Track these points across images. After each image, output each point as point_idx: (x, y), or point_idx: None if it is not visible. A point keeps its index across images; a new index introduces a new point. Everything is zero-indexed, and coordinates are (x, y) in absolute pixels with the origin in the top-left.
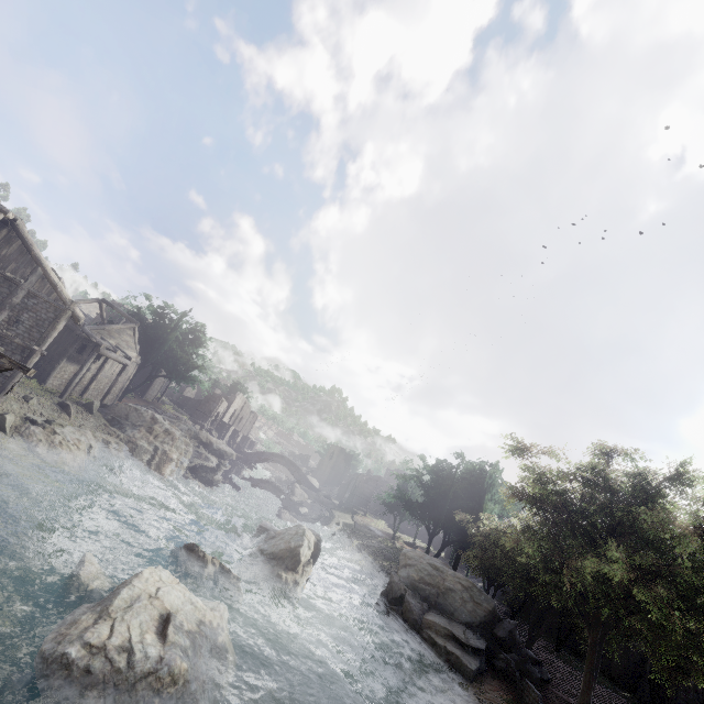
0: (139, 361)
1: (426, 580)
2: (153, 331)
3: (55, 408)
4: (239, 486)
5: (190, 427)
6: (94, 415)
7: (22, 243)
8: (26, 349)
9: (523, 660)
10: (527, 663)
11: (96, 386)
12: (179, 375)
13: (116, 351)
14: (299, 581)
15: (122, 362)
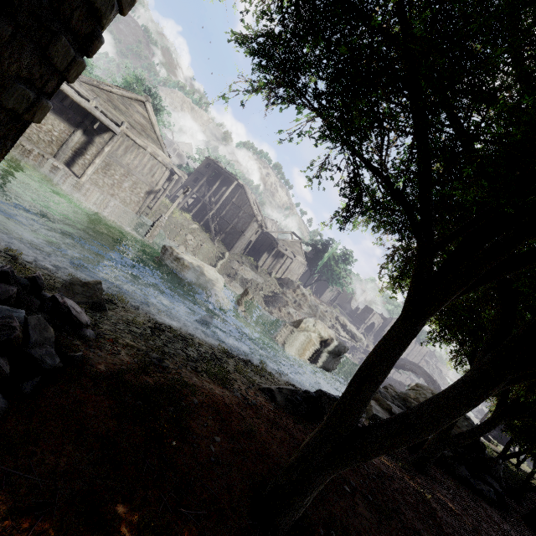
0: (305, 264)
1: (419, 399)
2: (320, 253)
3: (252, 266)
4: (354, 354)
5: (334, 311)
6: (272, 278)
7: (245, 194)
8: (240, 233)
9: (452, 456)
10: (458, 463)
11: (282, 272)
12: (332, 280)
13: (286, 250)
14: (295, 332)
15: (290, 257)
